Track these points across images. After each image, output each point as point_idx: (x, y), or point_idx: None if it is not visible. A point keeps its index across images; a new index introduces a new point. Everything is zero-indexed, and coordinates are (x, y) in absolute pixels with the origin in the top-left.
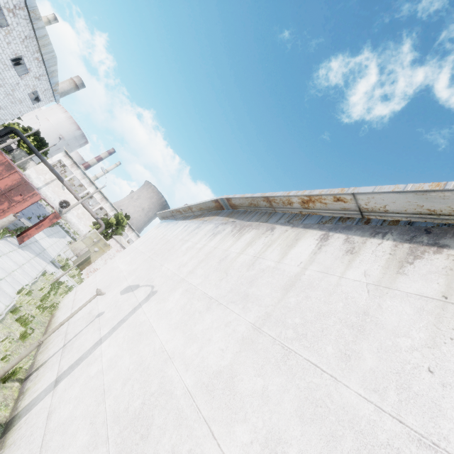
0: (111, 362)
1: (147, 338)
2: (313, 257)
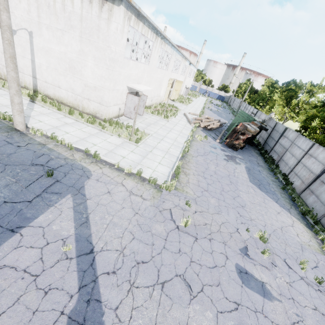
0: (48, 63)
1: (52, 51)
2: (82, 5)
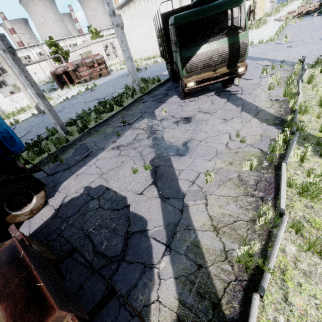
0: None
1: None
2: None
